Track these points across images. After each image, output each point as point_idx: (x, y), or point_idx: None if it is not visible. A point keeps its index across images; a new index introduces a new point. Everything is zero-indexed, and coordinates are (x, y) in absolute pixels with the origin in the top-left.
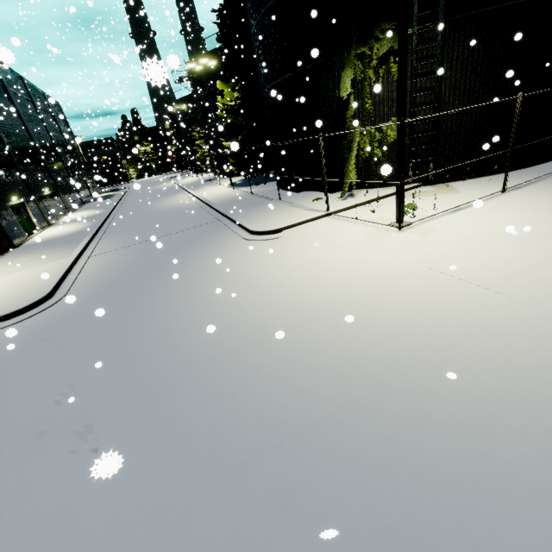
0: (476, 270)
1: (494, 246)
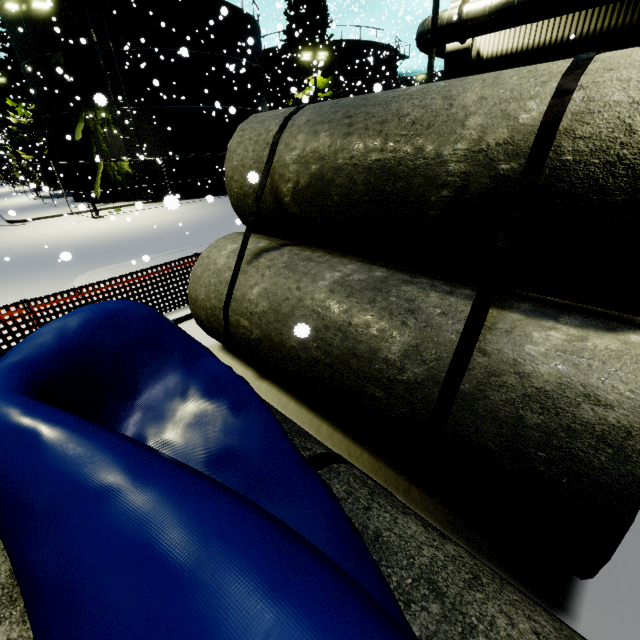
0: (94, 229)
1: (120, 223)
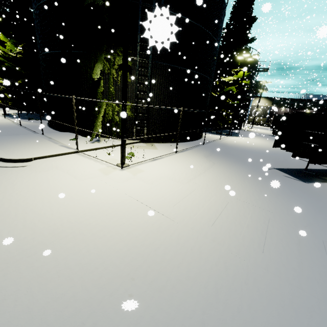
0: (159, 200)
1: (169, 184)
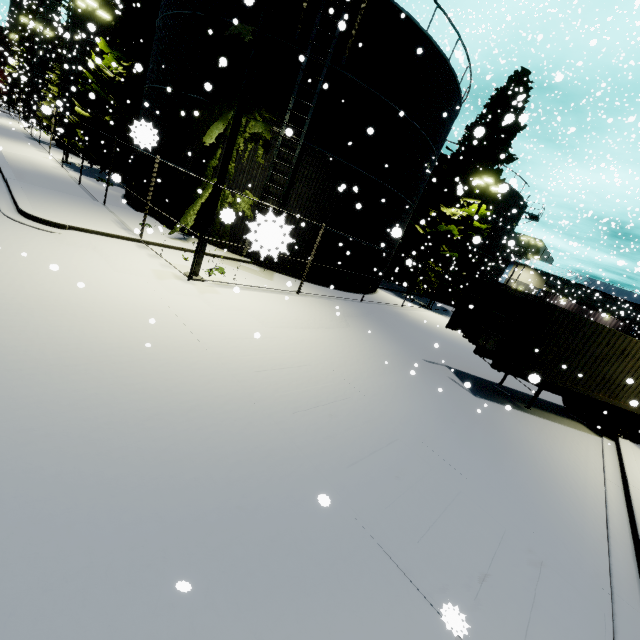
0: (209, 327)
1: (245, 319)
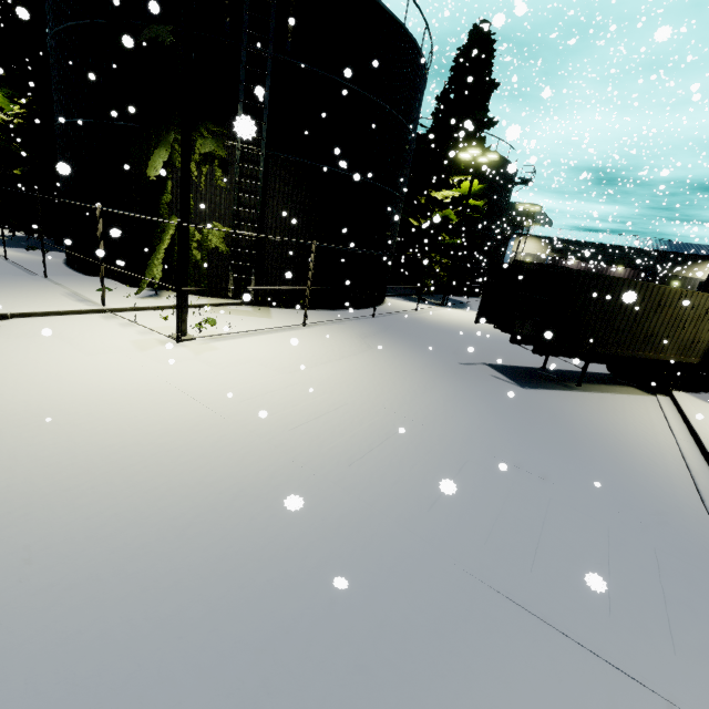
0: (220, 392)
1: (257, 371)
